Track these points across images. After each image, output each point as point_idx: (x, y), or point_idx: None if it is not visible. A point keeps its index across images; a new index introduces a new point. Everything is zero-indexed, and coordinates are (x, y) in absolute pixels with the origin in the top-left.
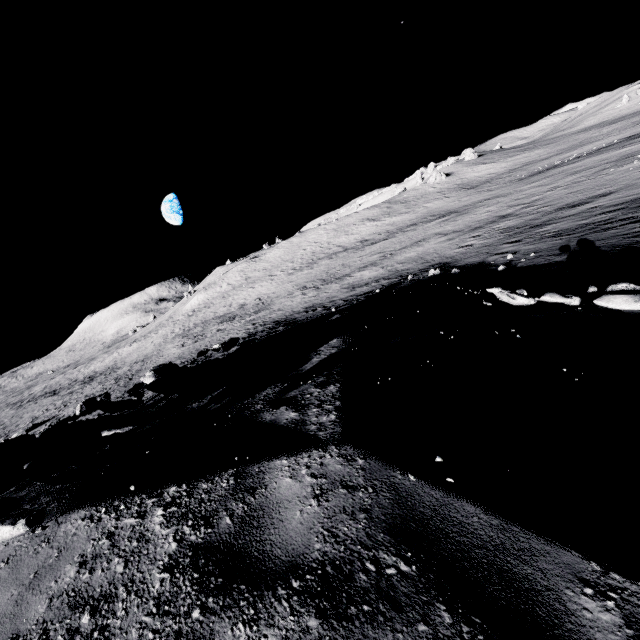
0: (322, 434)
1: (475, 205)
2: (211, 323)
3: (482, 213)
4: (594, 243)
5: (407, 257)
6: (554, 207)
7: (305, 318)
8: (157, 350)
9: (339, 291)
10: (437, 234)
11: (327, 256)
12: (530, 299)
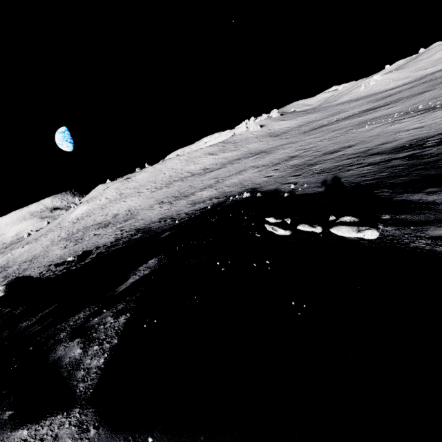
0: (81, 387)
1: (277, 148)
2: (90, 229)
3: (280, 154)
4: (340, 180)
5: (232, 182)
6: (322, 152)
7: (157, 227)
8: (44, 251)
9: (185, 206)
10: (252, 167)
11: (180, 179)
12: (287, 231)
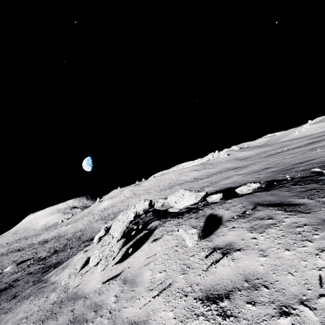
0: (322, 176)
1: (248, 165)
2: (119, 213)
3: (255, 167)
4: None
5: (226, 182)
6: (291, 164)
7: None
8: (88, 226)
9: None
10: (236, 174)
11: (178, 184)
12: None
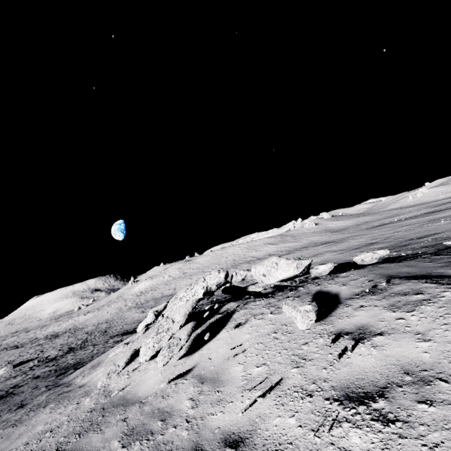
0: None
1: (345, 239)
2: (162, 299)
3: (354, 242)
4: None
5: (314, 261)
6: (406, 239)
7: None
8: (117, 316)
9: None
10: (328, 251)
11: (246, 262)
12: None
